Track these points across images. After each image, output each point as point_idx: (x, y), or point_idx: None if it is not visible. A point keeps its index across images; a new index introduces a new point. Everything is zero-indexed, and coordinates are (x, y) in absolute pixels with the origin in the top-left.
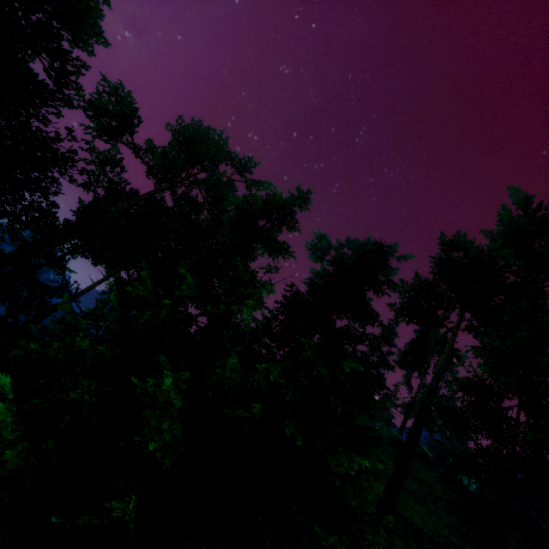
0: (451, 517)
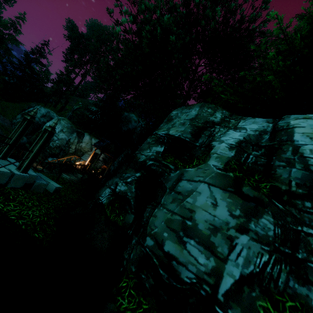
0: None
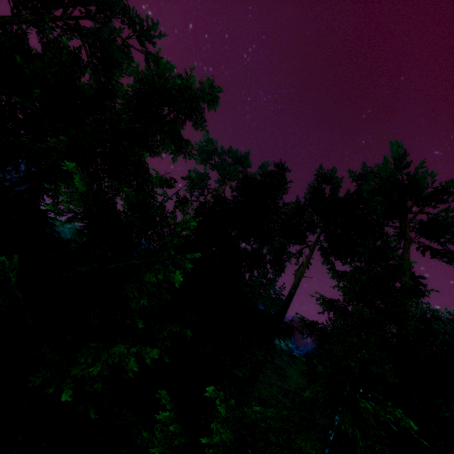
0: (275, 375)
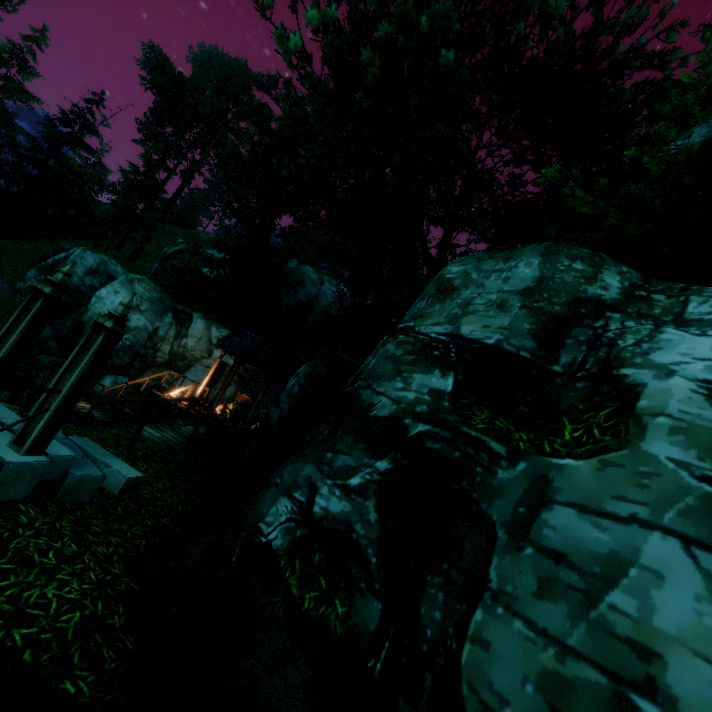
0: None
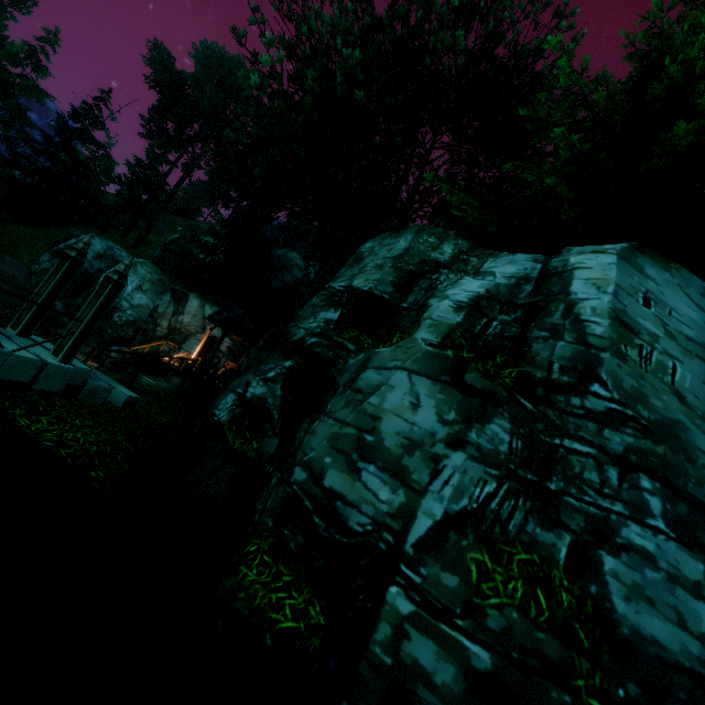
0: None
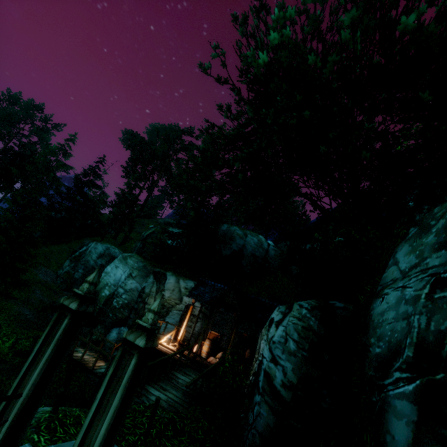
0: None
